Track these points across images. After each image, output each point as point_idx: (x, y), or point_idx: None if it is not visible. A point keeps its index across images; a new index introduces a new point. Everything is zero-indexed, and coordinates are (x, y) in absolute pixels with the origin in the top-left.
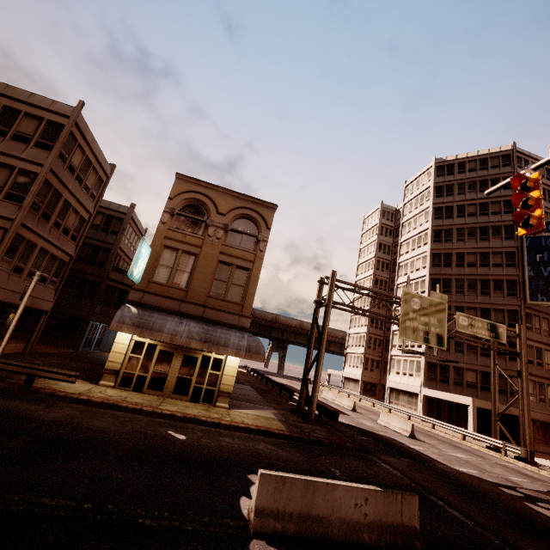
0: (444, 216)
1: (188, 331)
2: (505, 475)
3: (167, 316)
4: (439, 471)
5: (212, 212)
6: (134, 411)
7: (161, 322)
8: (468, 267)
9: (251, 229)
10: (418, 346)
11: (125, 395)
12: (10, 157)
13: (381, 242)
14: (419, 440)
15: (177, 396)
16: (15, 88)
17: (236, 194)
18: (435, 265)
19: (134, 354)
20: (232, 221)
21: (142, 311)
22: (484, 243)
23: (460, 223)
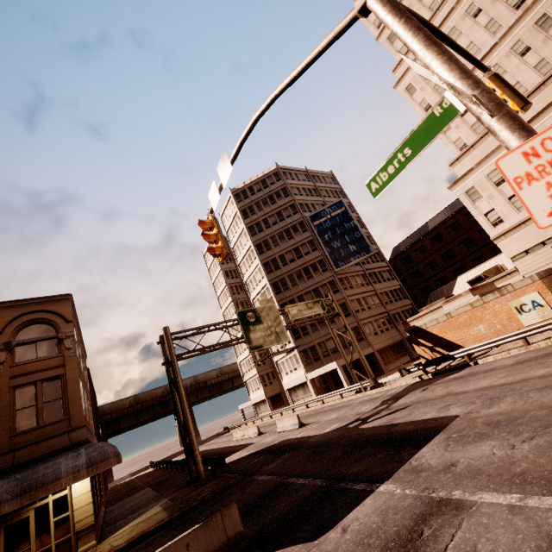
0: (258, 232)
1: None
2: (358, 411)
3: None
4: (308, 446)
5: None
6: None
7: None
8: (291, 263)
9: (45, 332)
10: (289, 343)
11: None
12: None
13: (226, 270)
14: (308, 424)
15: None
16: None
17: (8, 304)
18: (269, 272)
19: None
20: (14, 335)
21: None
22: (292, 241)
23: (270, 233)
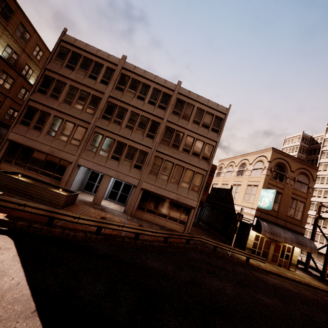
0: None
1: (290, 237)
2: None
3: (277, 227)
4: None
5: (288, 170)
6: (287, 278)
7: (278, 232)
8: None
9: (305, 180)
10: None
11: (264, 264)
12: (202, 136)
13: (299, 157)
14: None
15: (272, 263)
16: (201, 97)
17: (300, 161)
18: None
19: (255, 241)
20: (297, 175)
21: (268, 224)
22: None
23: None
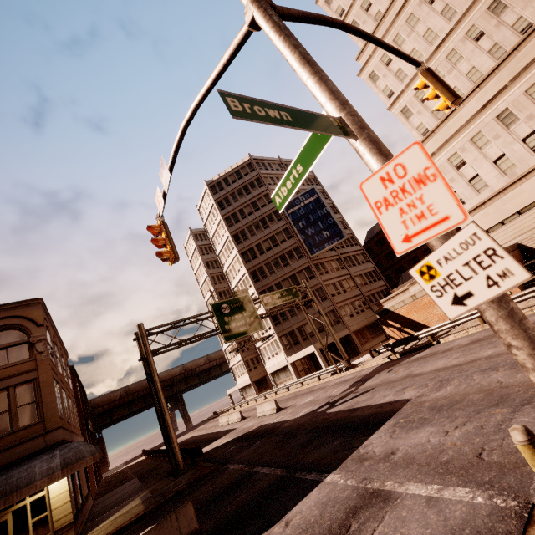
0: (234, 222)
1: None
2: (330, 393)
3: None
4: (280, 432)
5: None
6: None
7: None
8: (268, 252)
9: (16, 337)
10: (269, 329)
11: None
12: None
13: (207, 261)
14: (285, 408)
15: None
16: None
17: None
18: (247, 262)
19: None
20: None
21: None
22: (268, 230)
23: (246, 223)
